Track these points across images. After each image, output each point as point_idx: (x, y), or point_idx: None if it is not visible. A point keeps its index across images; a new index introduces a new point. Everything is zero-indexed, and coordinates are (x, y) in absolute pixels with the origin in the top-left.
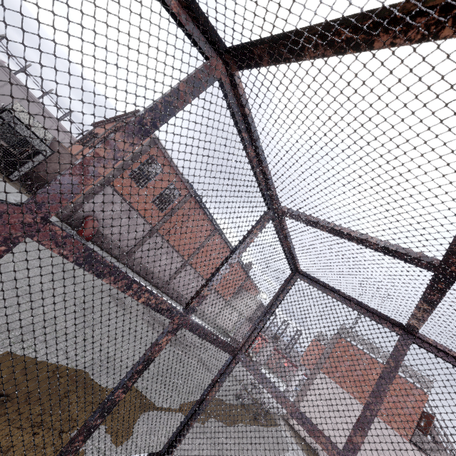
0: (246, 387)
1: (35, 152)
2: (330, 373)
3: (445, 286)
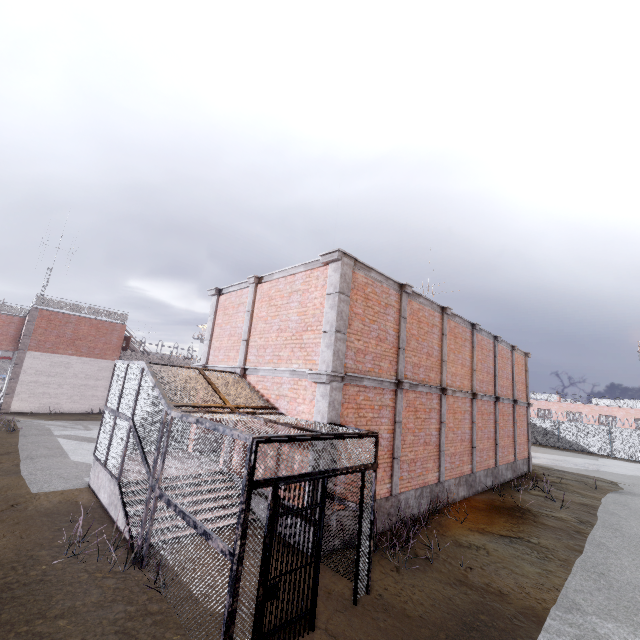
0: None
1: None
2: (40, 348)
3: None
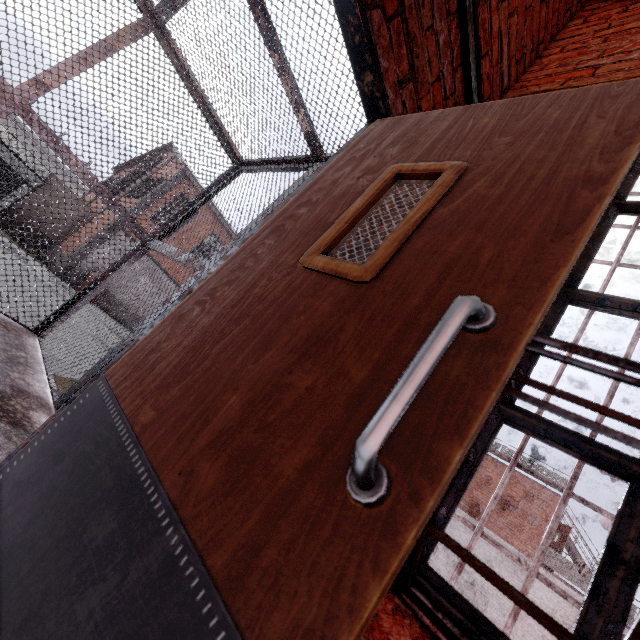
0: None
1: None
2: None
3: None
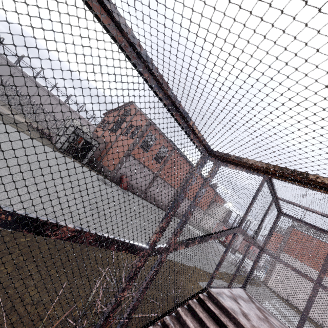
0: (235, 265)
1: (85, 143)
2: (289, 252)
3: None
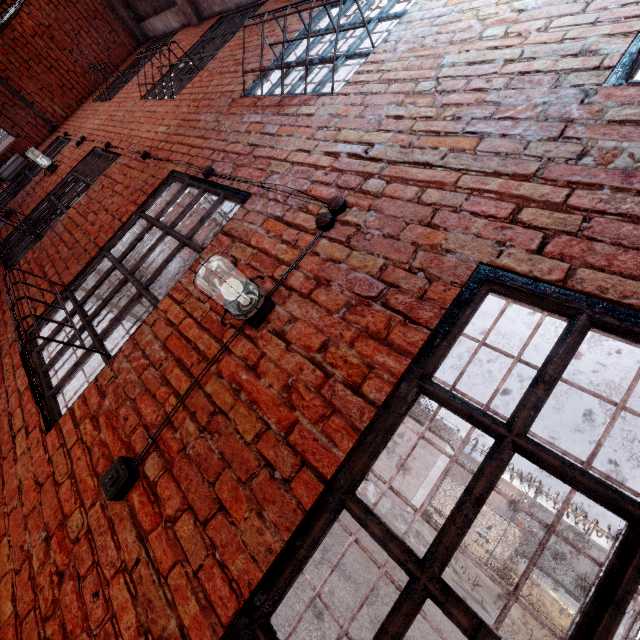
0: None
1: None
2: None
3: None
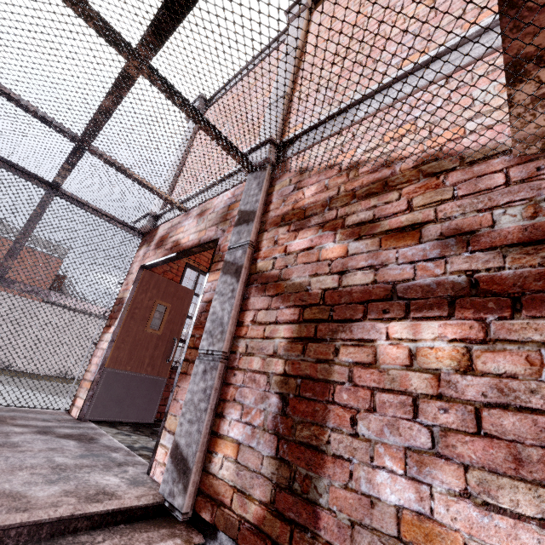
0: None
1: None
2: None
3: (81, 154)
